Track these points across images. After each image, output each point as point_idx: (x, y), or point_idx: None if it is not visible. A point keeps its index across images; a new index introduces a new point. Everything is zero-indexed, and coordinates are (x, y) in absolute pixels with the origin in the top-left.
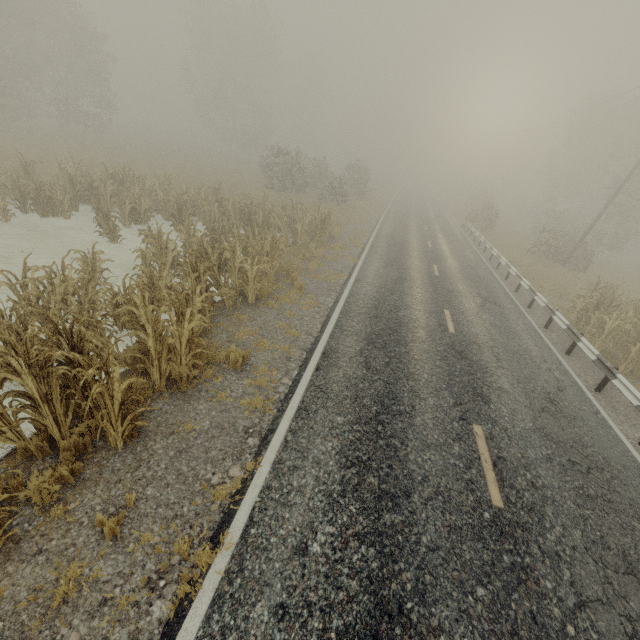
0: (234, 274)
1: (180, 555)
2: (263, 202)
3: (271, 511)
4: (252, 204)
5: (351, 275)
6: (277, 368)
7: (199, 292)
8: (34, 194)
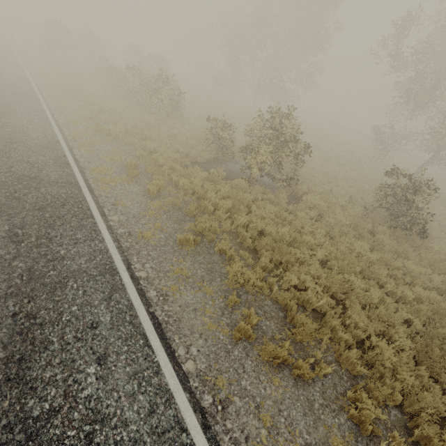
0: None
1: None
2: None
3: None
4: None
5: None
6: None
7: None
8: None
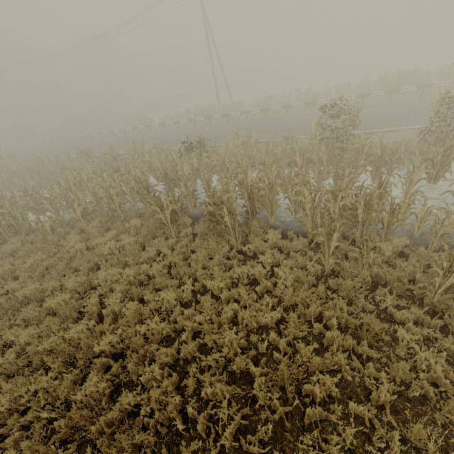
0: None
1: None
2: None
3: None
4: None
5: None
6: None
7: None
8: None
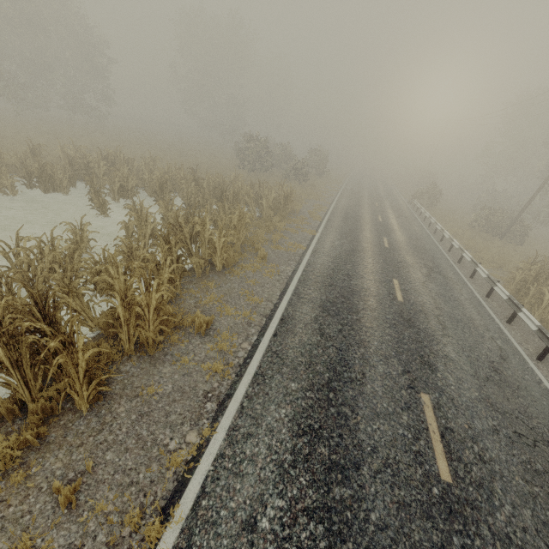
0: (204, 245)
1: (131, 526)
2: (234, 181)
3: (223, 481)
4: (224, 182)
5: (309, 246)
6: (238, 333)
7: (171, 261)
8: (38, 173)
